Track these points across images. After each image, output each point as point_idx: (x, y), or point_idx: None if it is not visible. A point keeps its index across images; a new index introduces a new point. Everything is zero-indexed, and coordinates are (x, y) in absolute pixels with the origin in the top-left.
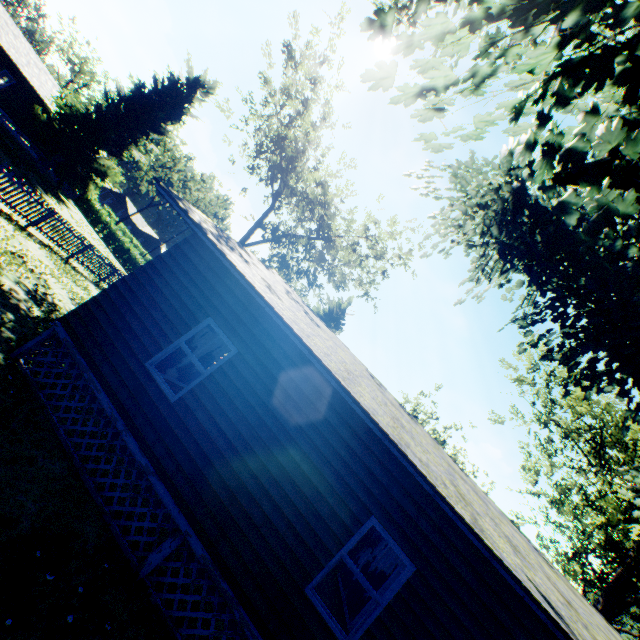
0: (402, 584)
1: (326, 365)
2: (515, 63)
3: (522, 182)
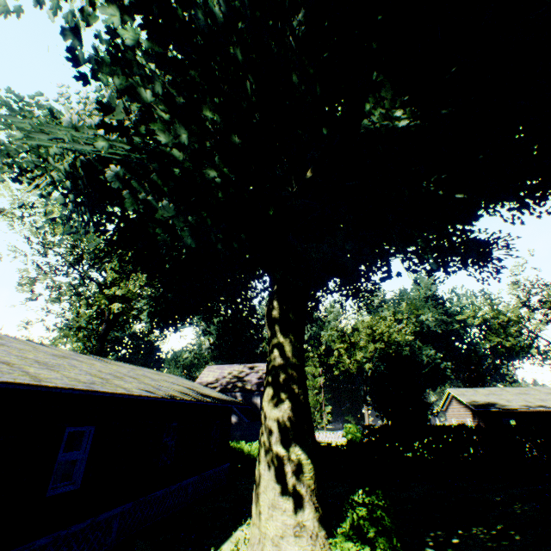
0: (92, 438)
1: (37, 383)
2: (77, 46)
3: (91, 162)
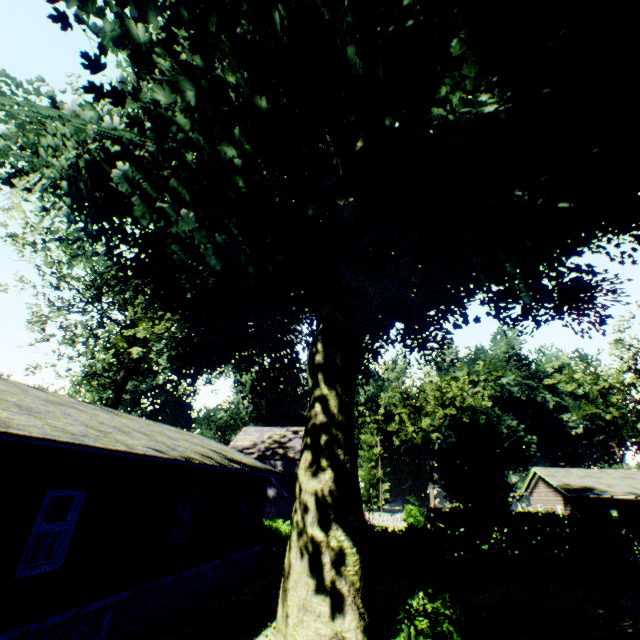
0: (82, 506)
1: (1, 430)
2: (82, 16)
3: (98, 162)
